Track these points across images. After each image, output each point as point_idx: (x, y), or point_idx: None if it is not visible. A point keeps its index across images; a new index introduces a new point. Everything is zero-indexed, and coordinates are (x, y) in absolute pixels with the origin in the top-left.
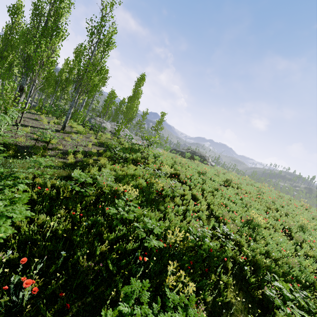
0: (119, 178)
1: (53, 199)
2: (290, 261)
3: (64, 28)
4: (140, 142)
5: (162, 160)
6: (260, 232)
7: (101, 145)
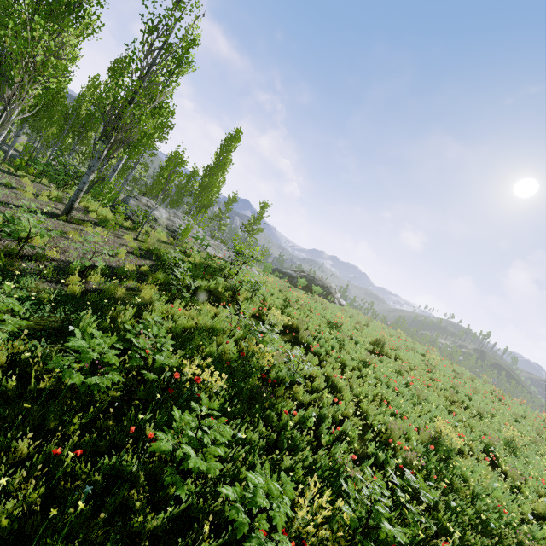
0: (180, 335)
1: (6, 400)
2: (521, 540)
3: (94, 12)
4: (221, 253)
5: (265, 294)
6: (455, 466)
7: (145, 256)
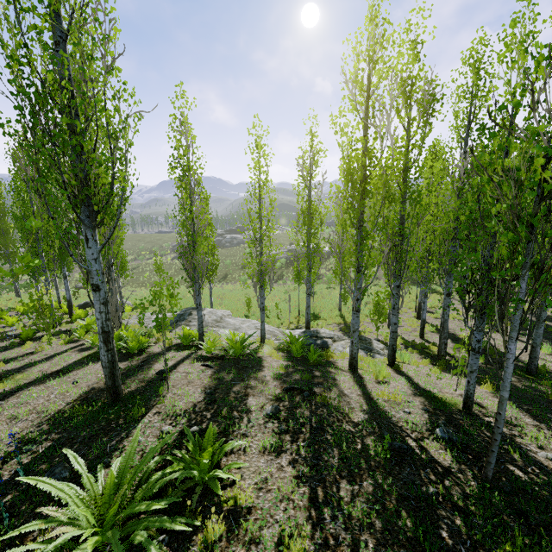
0: None
1: None
2: None
3: None
4: None
5: None
6: None
7: None
